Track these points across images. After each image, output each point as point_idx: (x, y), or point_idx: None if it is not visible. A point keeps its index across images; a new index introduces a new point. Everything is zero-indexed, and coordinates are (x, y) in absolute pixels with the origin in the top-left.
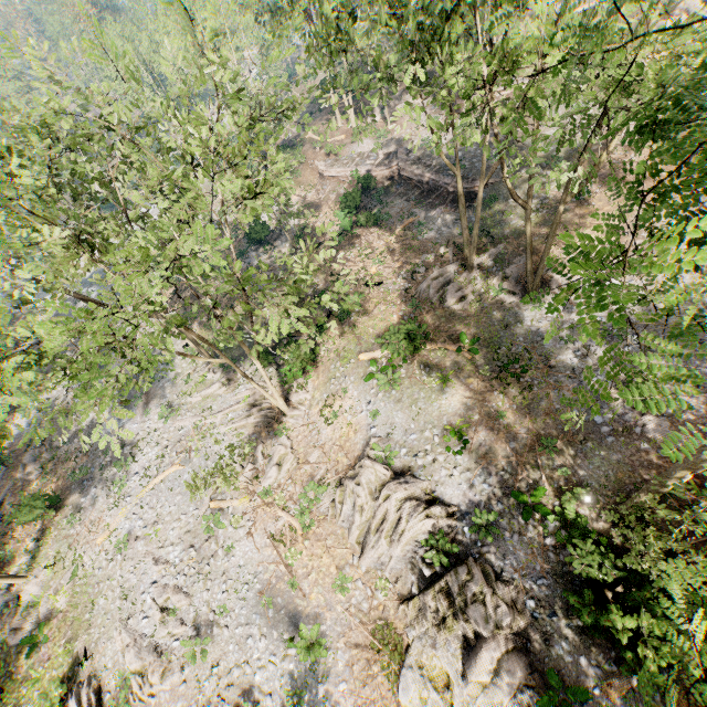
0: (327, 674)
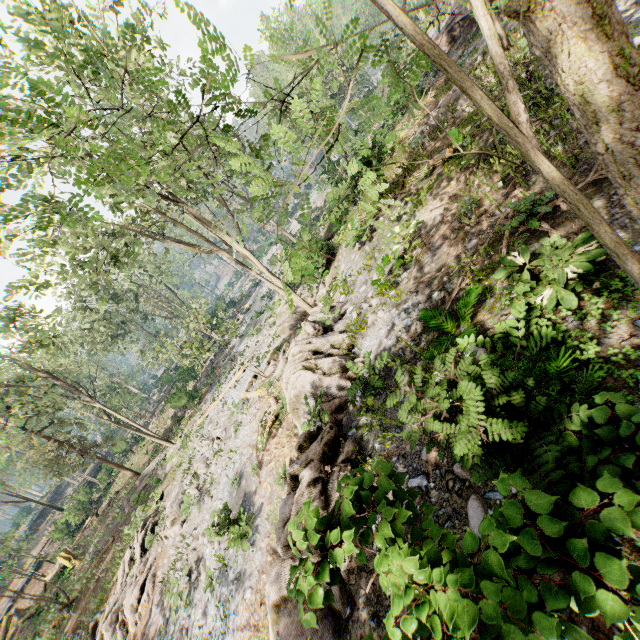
0: (243, 573)
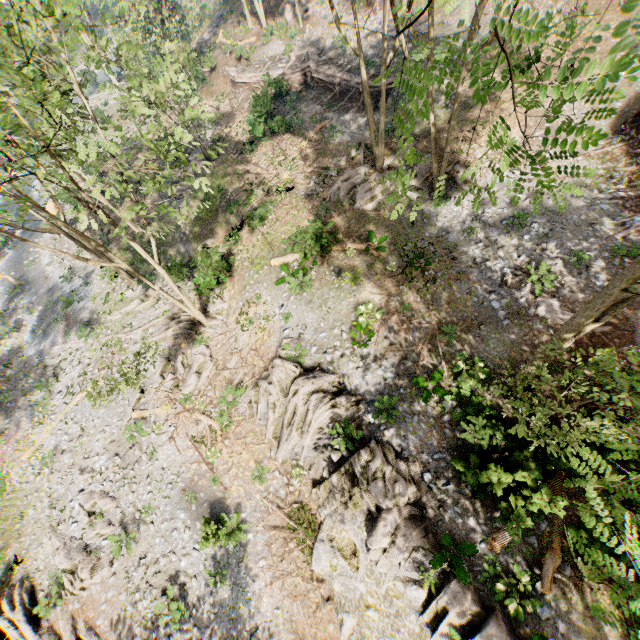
0: (248, 555)
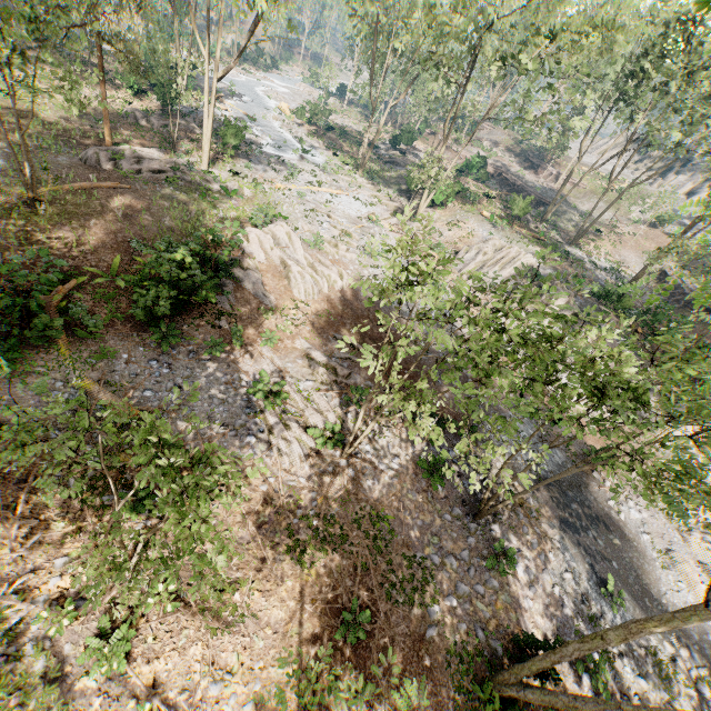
0: None
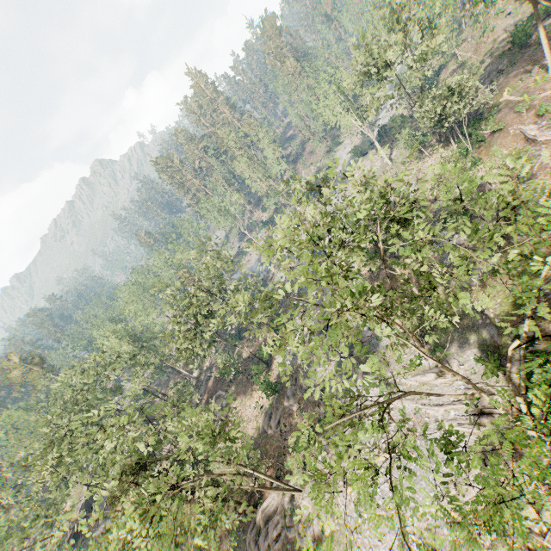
0: None
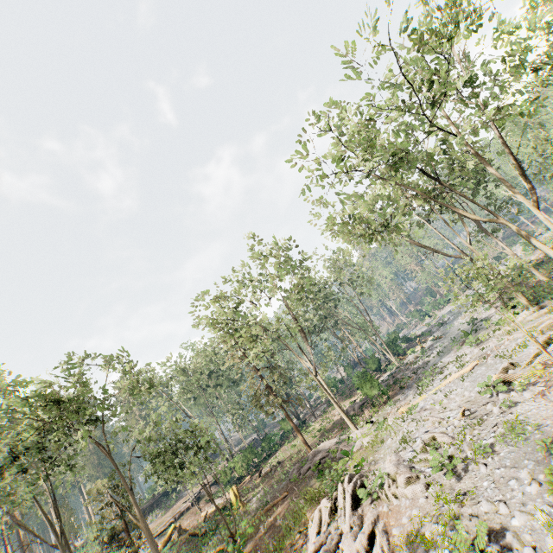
0: None
